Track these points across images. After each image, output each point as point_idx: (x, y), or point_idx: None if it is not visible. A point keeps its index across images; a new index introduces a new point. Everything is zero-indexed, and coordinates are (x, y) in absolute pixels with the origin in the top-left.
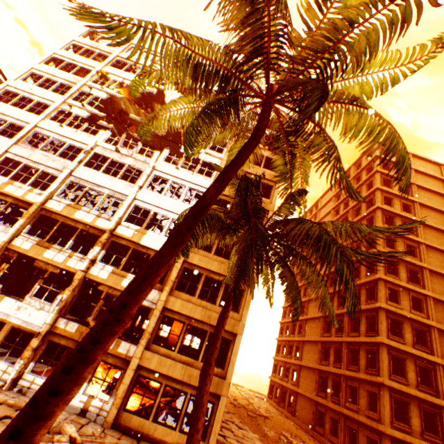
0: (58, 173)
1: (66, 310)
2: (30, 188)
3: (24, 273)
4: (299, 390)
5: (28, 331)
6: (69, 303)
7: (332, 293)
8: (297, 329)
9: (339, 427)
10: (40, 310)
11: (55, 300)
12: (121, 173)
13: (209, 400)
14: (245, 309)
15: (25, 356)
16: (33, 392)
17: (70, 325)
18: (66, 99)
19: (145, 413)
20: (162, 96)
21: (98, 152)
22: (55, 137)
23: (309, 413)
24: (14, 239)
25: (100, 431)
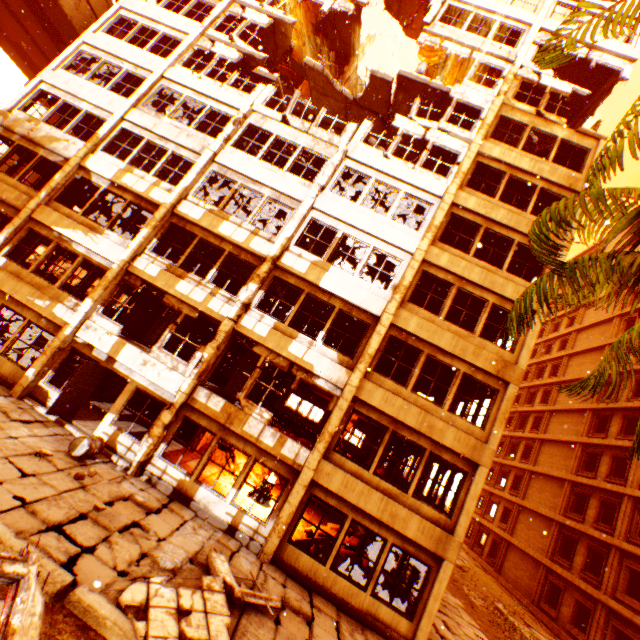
0: (194, 157)
1: (206, 376)
2: (156, 180)
3: (147, 311)
4: (514, 542)
5: (157, 399)
6: (210, 366)
7: (610, 409)
8: (520, 451)
9: (594, 621)
10: (172, 370)
11: (192, 359)
12: (290, 161)
13: (422, 561)
14: (496, 425)
15: (154, 433)
16: (165, 485)
17: (213, 400)
18: (205, 29)
19: (315, 550)
20: (356, 25)
21: (255, 124)
22: (190, 95)
23: (528, 579)
24: (136, 259)
25: (257, 567)
